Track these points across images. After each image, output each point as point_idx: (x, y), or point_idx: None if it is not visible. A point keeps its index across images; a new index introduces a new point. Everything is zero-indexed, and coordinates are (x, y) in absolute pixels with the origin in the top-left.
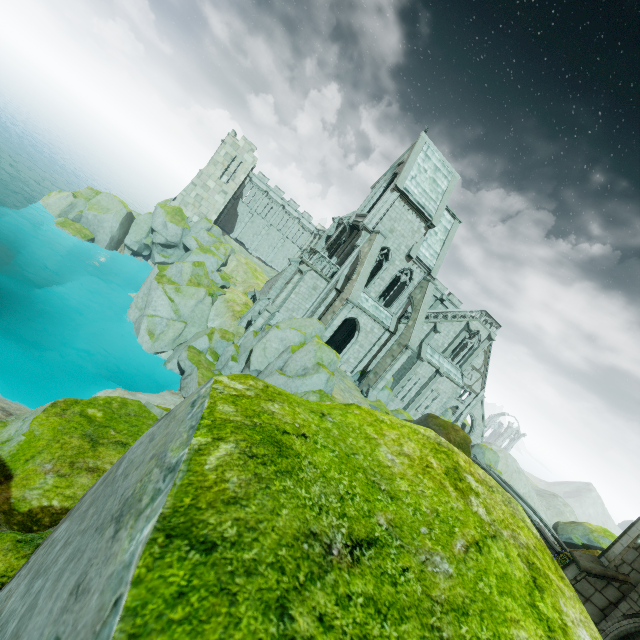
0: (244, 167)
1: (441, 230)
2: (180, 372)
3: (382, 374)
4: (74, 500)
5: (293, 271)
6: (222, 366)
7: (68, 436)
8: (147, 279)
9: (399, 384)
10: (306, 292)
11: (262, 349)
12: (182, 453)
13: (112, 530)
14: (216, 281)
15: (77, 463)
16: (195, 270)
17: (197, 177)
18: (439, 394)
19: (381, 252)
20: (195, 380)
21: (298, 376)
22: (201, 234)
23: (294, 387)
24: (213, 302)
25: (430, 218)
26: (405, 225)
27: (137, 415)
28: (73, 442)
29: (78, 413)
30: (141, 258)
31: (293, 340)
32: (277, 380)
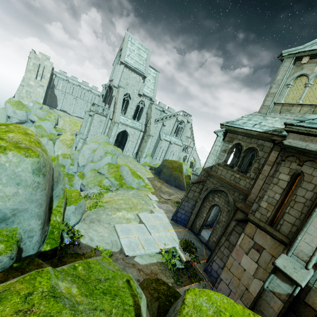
0: (47, 69)
1: (151, 78)
2: None
3: (143, 150)
4: None
5: (88, 116)
6: (68, 170)
7: None
8: None
9: (155, 153)
10: (97, 124)
11: (82, 156)
12: None
13: None
14: (53, 133)
15: None
16: (37, 130)
17: (22, 81)
18: (174, 152)
19: (126, 96)
20: None
21: (98, 160)
22: (37, 112)
23: (98, 166)
24: (54, 143)
25: (143, 74)
26: (133, 80)
27: None
28: None
29: None
30: None
31: (95, 147)
32: (90, 165)
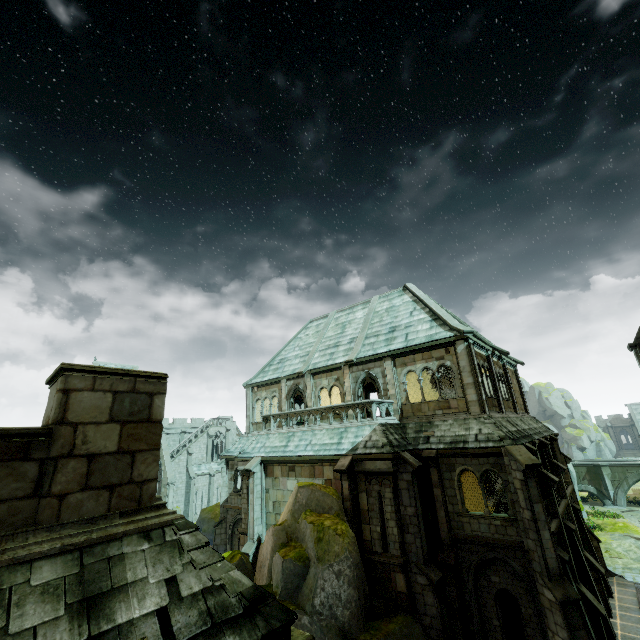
0: None
1: None
2: None
3: None
4: None
5: None
6: None
7: None
8: None
9: (190, 505)
10: None
11: None
12: None
13: None
14: None
15: None
16: None
17: None
18: None
19: None
20: None
21: None
22: None
23: None
24: None
25: None
26: None
27: None
28: None
29: None
30: None
31: None
32: None
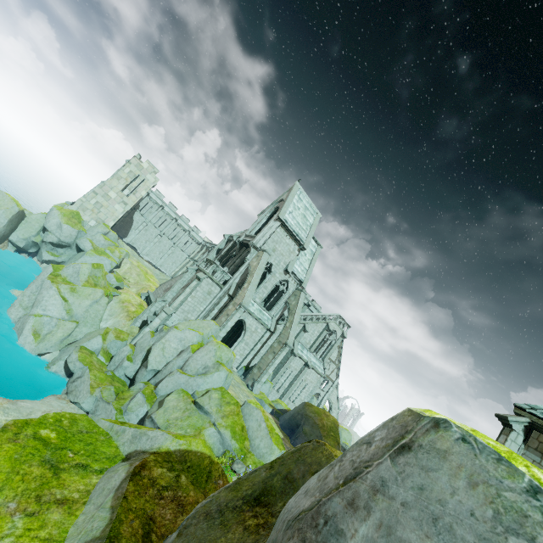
0: (146, 185)
1: (309, 252)
2: (66, 374)
3: (265, 369)
4: (51, 542)
5: (190, 277)
6: (115, 366)
7: (27, 465)
8: (38, 277)
9: (276, 377)
10: (201, 296)
11: (161, 349)
12: (527, 479)
13: (519, 540)
14: (111, 282)
15: (43, 496)
16: (93, 271)
17: (99, 187)
18: (307, 384)
19: (265, 266)
20: (87, 383)
21: (199, 375)
22: (97, 237)
23: (195, 385)
24: (108, 302)
25: (302, 243)
26: (284, 246)
27: (89, 431)
28: (33, 471)
29: (31, 436)
30: (26, 255)
31: (192, 340)
32: (178, 379)
